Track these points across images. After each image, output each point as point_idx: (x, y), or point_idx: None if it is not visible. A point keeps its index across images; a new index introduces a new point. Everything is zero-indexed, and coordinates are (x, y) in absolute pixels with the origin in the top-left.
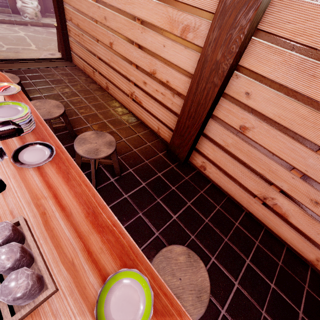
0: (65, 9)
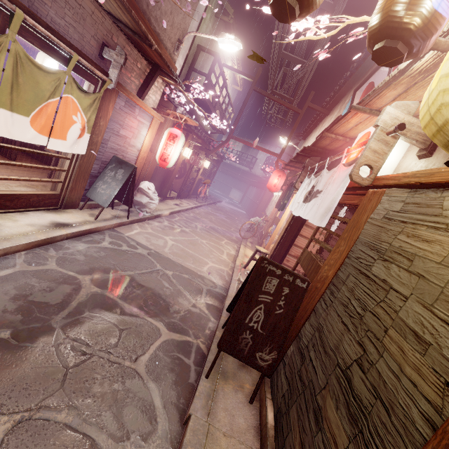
0: (292, 248)
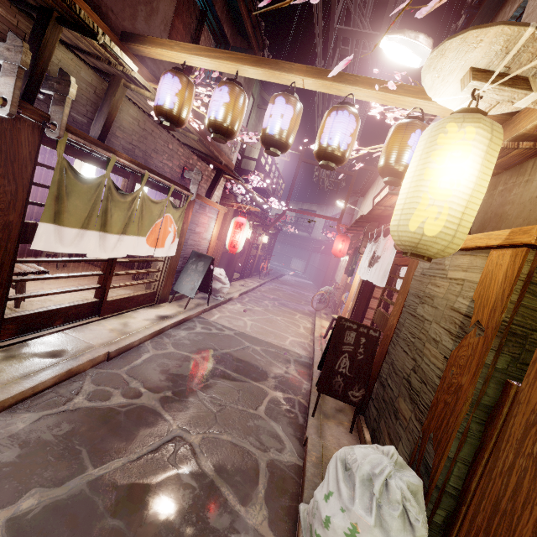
0: (367, 311)
